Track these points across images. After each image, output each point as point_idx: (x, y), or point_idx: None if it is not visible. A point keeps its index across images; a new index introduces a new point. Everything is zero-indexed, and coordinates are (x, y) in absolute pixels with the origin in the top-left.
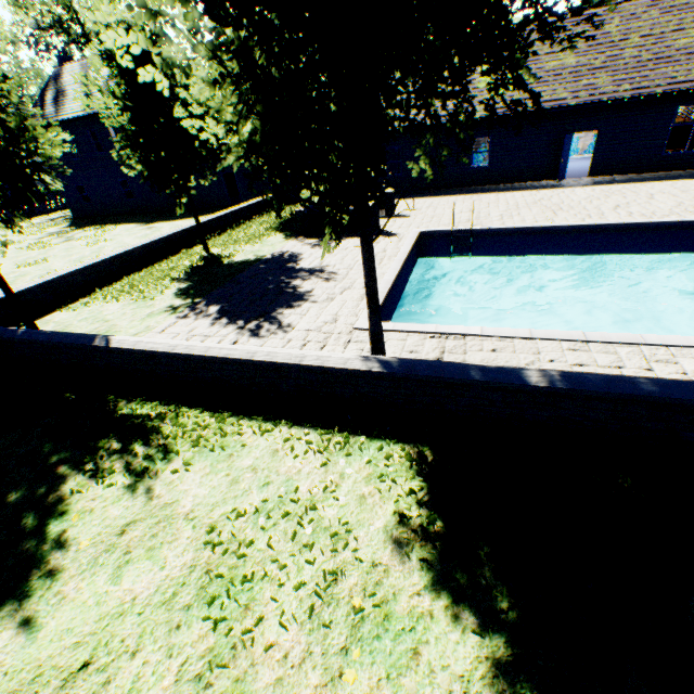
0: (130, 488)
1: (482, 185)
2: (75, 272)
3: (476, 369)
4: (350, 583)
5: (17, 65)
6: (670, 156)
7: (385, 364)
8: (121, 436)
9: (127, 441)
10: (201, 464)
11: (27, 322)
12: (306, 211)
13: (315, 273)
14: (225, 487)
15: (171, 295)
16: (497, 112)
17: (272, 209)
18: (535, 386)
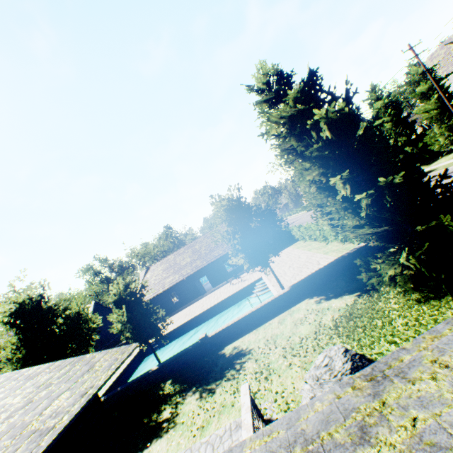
0: None
1: (182, 307)
2: None
3: None
4: None
5: None
6: (231, 272)
7: None
8: None
9: None
10: None
11: None
12: None
13: None
14: None
15: None
16: (172, 284)
17: None
18: (103, 400)
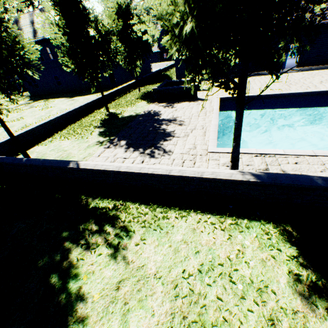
0: (112, 256)
1: None
2: (43, 124)
3: (320, 179)
4: (285, 327)
5: (11, 3)
6: None
7: (257, 177)
8: (96, 221)
9: (101, 225)
10: (150, 239)
11: (23, 153)
12: (158, 89)
13: (171, 121)
14: (171, 255)
15: (96, 135)
16: None
17: (135, 88)
18: None
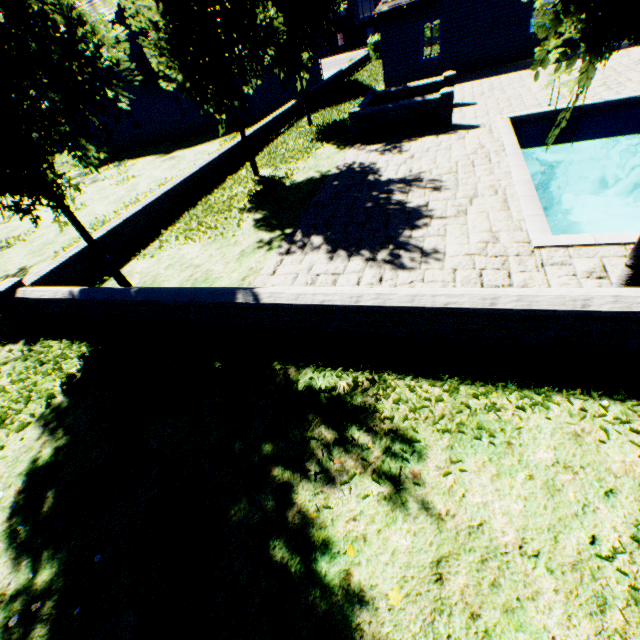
0: (395, 500)
1: None
2: (136, 214)
3: None
4: None
5: None
6: None
7: None
8: (326, 419)
9: (341, 428)
10: (473, 460)
11: (118, 277)
12: (362, 112)
13: (412, 184)
14: (543, 499)
15: (251, 228)
16: None
17: (297, 120)
18: None
